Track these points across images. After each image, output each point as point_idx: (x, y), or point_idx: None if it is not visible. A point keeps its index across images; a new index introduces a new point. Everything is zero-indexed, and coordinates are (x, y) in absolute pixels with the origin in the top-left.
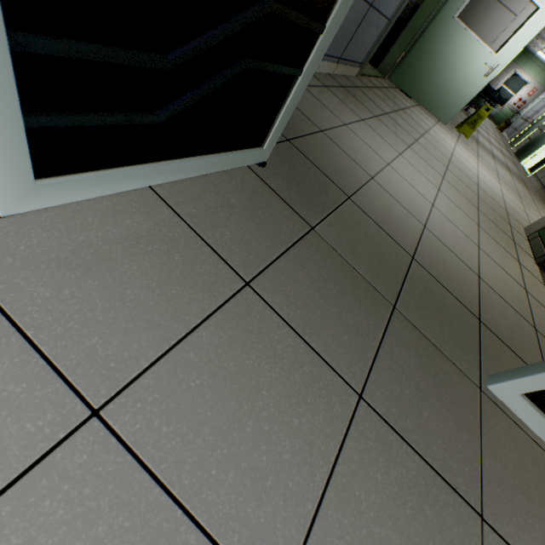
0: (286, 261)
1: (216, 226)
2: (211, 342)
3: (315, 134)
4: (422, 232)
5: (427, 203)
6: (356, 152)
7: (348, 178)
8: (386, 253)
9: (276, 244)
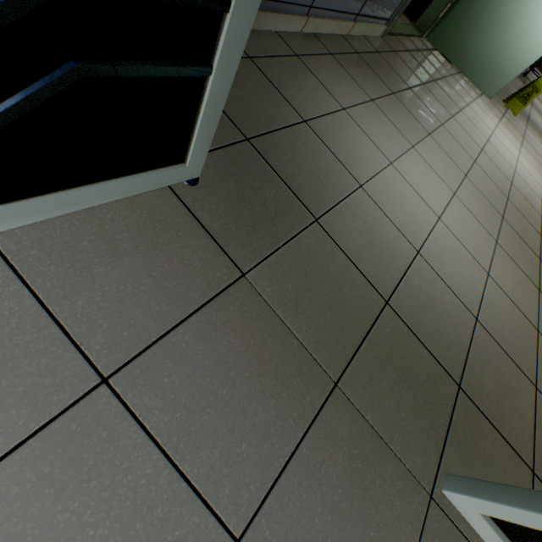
0: (183, 334)
1: (83, 289)
2: (6, 492)
3: (293, 127)
4: (412, 261)
5: (433, 215)
6: (348, 149)
7: (324, 189)
8: (348, 300)
9: (175, 308)
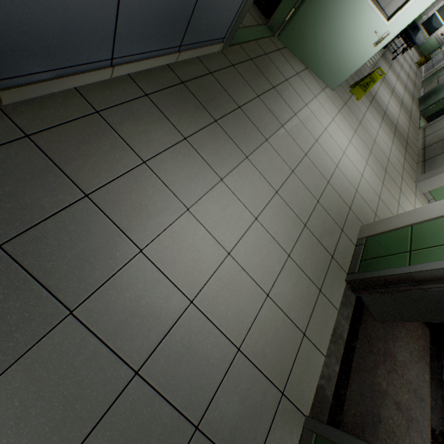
0: None
1: None
2: None
3: (69, 208)
4: (181, 315)
5: (222, 253)
6: (136, 211)
7: (92, 272)
8: (88, 389)
9: None
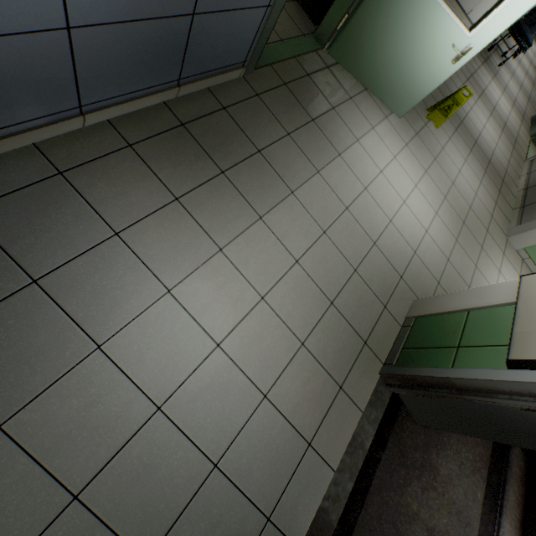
0: None
1: None
2: None
3: (10, 299)
4: (143, 425)
5: (209, 345)
6: (98, 298)
7: (31, 376)
8: (12, 517)
9: None
